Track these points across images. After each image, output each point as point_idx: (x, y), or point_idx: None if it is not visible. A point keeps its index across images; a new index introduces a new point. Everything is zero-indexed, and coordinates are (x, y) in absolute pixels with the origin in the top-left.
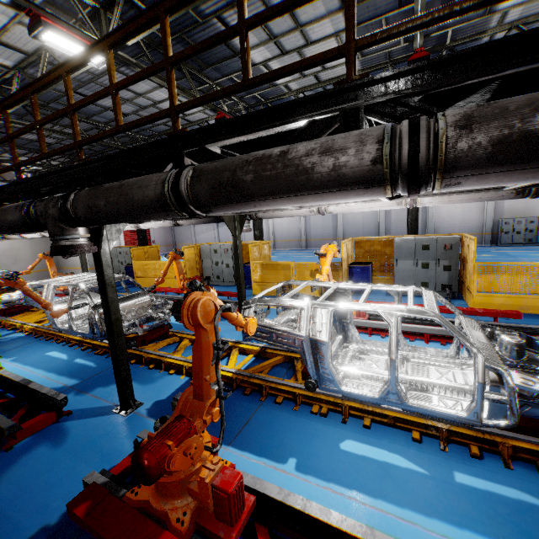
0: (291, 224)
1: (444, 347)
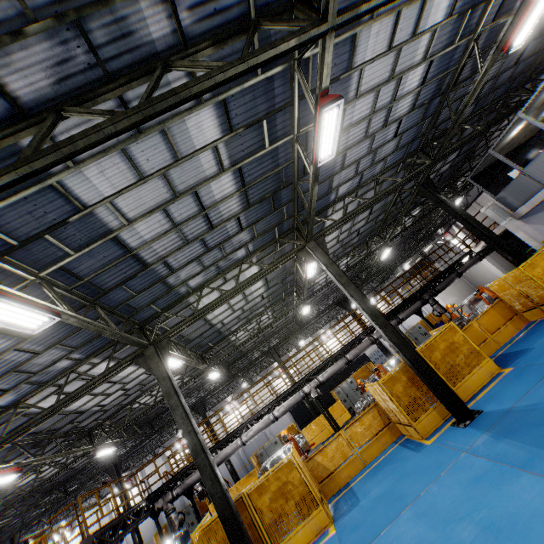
0: None
1: None
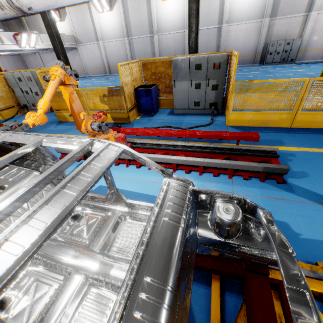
0: (119, 50)
1: (187, 176)
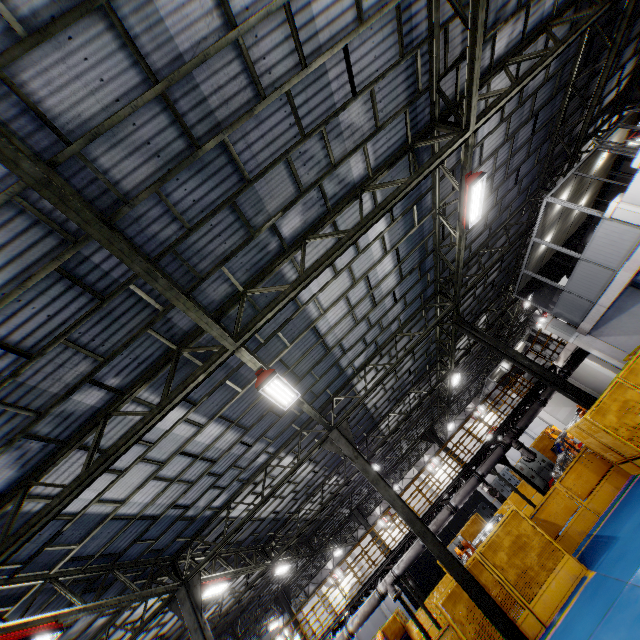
0: None
1: None
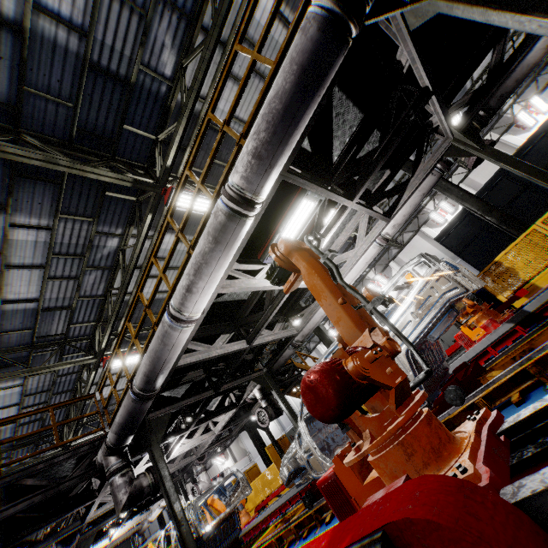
0: None
1: None
